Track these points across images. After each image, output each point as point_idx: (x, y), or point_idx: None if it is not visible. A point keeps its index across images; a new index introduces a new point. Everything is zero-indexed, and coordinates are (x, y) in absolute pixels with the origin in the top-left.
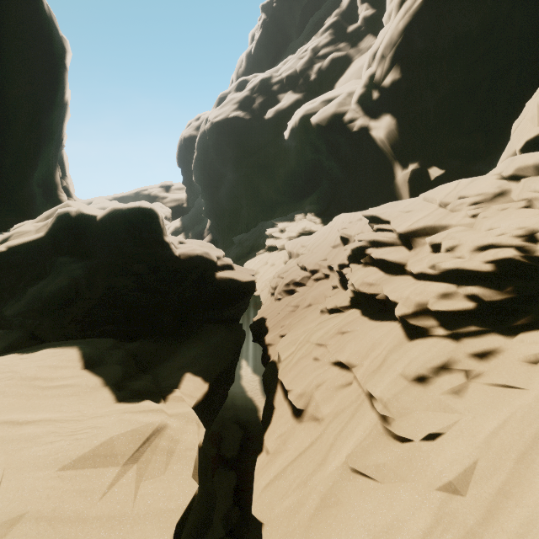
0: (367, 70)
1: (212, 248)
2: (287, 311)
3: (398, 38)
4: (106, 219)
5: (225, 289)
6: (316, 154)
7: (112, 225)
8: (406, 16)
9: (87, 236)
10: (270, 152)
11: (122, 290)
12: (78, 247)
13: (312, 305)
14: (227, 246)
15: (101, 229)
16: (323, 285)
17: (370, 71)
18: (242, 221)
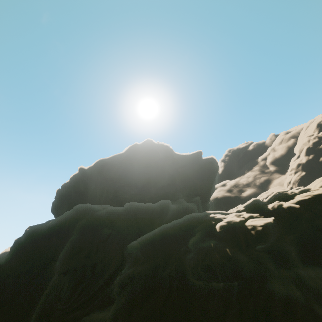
0: (288, 186)
1: None
2: None
3: (298, 180)
4: None
5: None
6: None
7: None
8: (299, 176)
9: None
10: None
11: None
12: None
13: None
14: None
15: None
16: None
17: (290, 186)
18: None
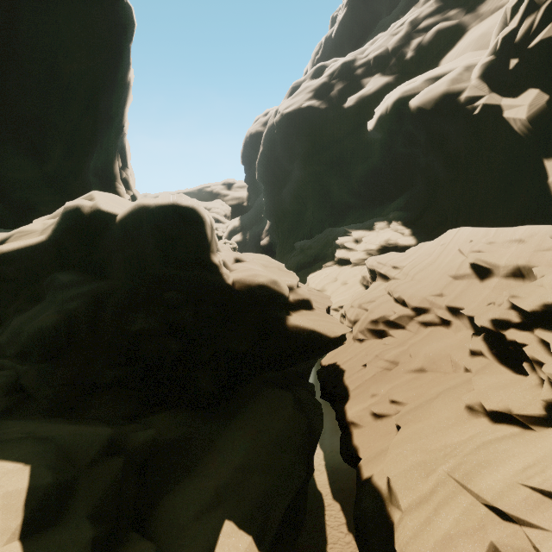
0: (502, 30)
1: (281, 269)
2: (378, 366)
3: None
4: (128, 221)
5: (300, 347)
6: (409, 148)
7: (136, 230)
8: None
9: (102, 244)
10: (347, 147)
11: (142, 335)
12: (90, 259)
13: (428, 371)
14: (286, 251)
15: (120, 236)
16: (443, 339)
17: (508, 30)
18: (306, 225)
